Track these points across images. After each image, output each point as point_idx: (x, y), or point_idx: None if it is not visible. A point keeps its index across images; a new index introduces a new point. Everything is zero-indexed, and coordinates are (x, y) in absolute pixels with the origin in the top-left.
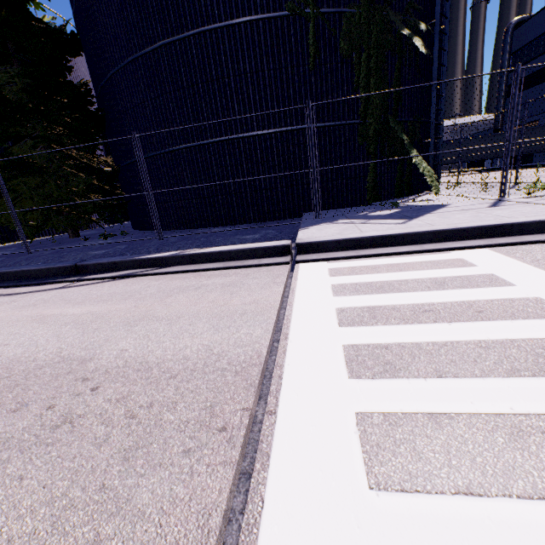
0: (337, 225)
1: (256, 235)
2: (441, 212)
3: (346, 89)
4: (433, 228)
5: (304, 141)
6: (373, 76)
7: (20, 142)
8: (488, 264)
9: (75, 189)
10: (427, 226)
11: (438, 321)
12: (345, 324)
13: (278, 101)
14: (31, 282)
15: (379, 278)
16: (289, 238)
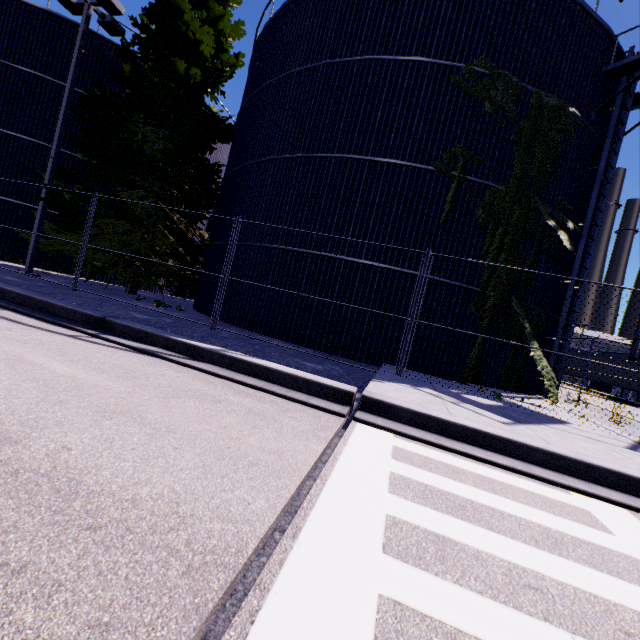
0: (420, 392)
1: (319, 366)
2: (559, 429)
3: (472, 253)
4: (549, 447)
5: (410, 287)
6: (505, 251)
7: (133, 190)
8: (632, 539)
9: (158, 248)
10: (541, 440)
11: (551, 619)
12: (393, 552)
13: (397, 240)
14: (47, 317)
15: (461, 491)
16: (356, 384)
